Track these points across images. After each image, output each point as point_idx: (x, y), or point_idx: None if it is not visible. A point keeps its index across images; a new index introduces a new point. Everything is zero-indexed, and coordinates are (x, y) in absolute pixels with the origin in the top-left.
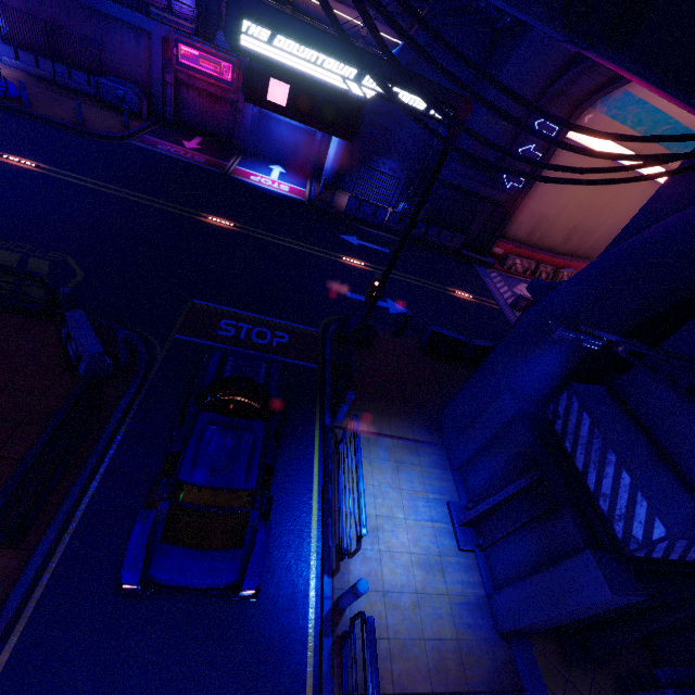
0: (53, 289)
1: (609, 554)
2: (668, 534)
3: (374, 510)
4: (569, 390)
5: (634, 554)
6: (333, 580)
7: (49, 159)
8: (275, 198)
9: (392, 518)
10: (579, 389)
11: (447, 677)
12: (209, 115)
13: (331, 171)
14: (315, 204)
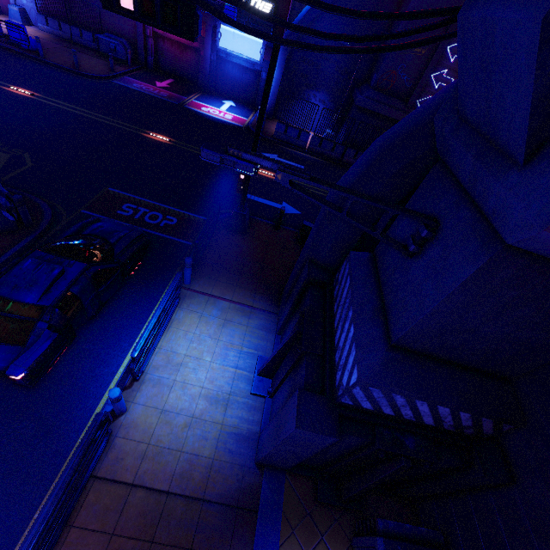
0: (4, 172)
1: (320, 397)
2: (357, 380)
3: (185, 351)
4: (347, 258)
5: (341, 400)
6: (122, 393)
7: (44, 90)
8: (216, 123)
9: (199, 359)
10: (352, 256)
11: (189, 483)
12: (180, 62)
13: (270, 103)
14: (250, 129)
